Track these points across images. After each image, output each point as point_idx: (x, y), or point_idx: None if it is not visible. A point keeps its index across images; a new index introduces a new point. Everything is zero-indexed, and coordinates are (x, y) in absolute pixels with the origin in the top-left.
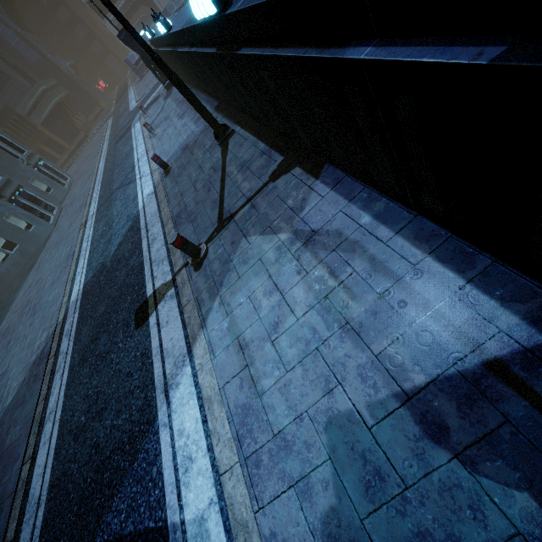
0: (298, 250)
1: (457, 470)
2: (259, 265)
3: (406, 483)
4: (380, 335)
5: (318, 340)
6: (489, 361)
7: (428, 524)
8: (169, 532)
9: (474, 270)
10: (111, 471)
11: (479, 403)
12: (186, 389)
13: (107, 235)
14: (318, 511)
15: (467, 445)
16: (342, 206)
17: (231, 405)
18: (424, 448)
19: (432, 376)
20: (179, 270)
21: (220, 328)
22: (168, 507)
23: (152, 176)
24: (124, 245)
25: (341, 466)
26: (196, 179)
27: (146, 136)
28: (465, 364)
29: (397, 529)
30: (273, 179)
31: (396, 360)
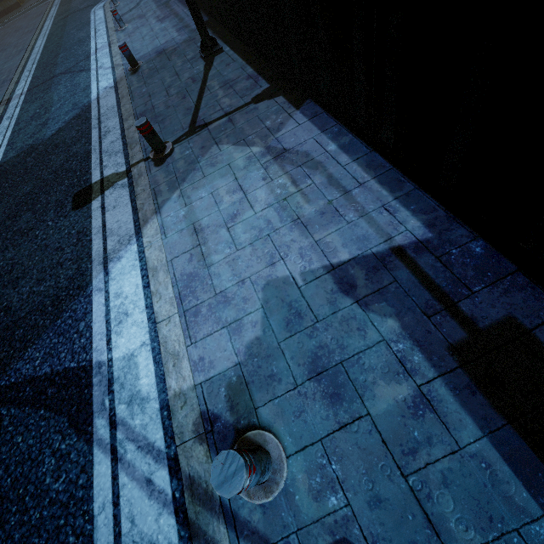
0: (268, 162)
1: (355, 309)
2: (227, 169)
3: (318, 319)
4: (323, 228)
5: (271, 229)
6: (395, 247)
7: (327, 341)
8: (94, 368)
9: (401, 192)
10: (25, 328)
11: (381, 271)
12: (129, 262)
13: (42, 118)
14: (244, 340)
15: (366, 295)
16: (315, 134)
17: (177, 273)
18: (337, 298)
19: (354, 255)
20: (137, 163)
21: (176, 215)
22: (94, 351)
23: (114, 71)
24: (65, 131)
25: (271, 311)
26: (170, 85)
27: (111, 28)
28: (378, 248)
29: (304, 346)
30: (255, 101)
31: (331, 244)
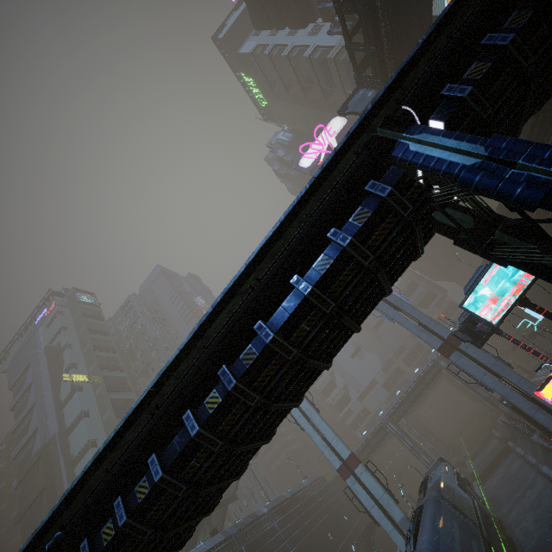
0: None
1: None
2: None
3: None
4: None
5: None
6: None
7: None
8: None
9: None
10: None
11: None
12: None
13: None
14: None
15: None
16: None
17: None
18: None
19: None
20: None
21: None
22: None
23: None
24: None
25: None
26: None
27: None
28: None
29: None
30: None
31: None
